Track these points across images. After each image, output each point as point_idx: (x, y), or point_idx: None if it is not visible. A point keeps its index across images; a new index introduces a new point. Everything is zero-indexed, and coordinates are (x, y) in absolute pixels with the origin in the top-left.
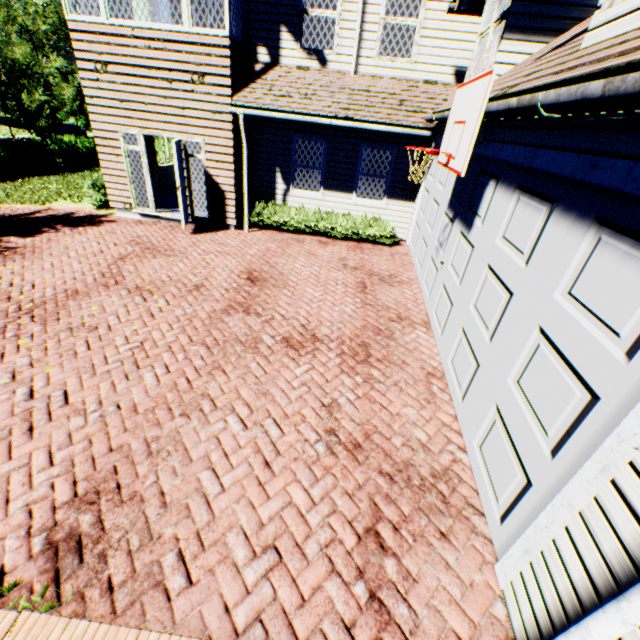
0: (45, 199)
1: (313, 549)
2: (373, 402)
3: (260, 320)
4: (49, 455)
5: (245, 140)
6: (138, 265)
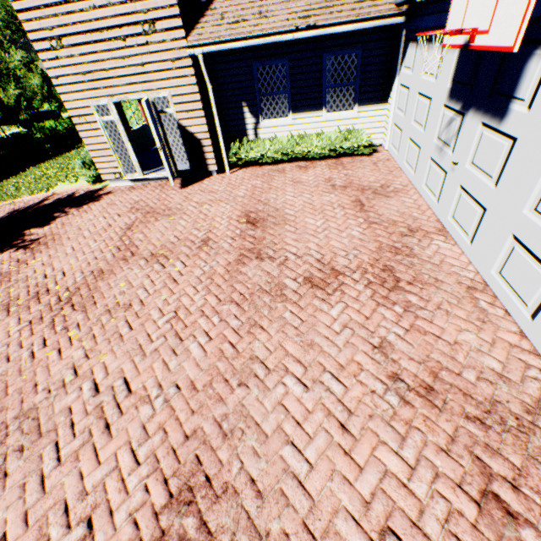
0: (47, 186)
1: (433, 527)
2: (424, 333)
3: (275, 264)
4: (132, 453)
5: (209, 82)
6: (145, 231)
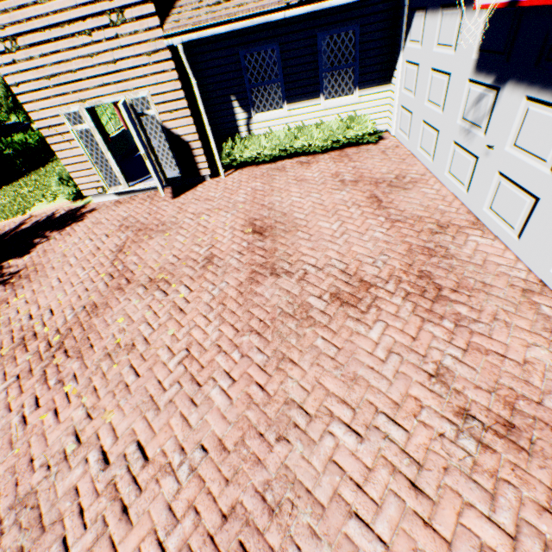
0: (23, 207)
1: None
2: (485, 353)
3: (294, 280)
4: (159, 546)
5: (192, 75)
6: (139, 253)
